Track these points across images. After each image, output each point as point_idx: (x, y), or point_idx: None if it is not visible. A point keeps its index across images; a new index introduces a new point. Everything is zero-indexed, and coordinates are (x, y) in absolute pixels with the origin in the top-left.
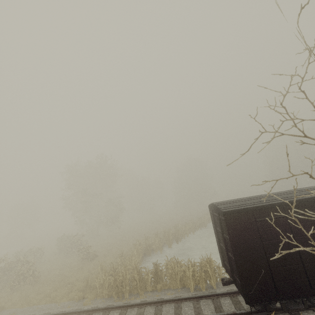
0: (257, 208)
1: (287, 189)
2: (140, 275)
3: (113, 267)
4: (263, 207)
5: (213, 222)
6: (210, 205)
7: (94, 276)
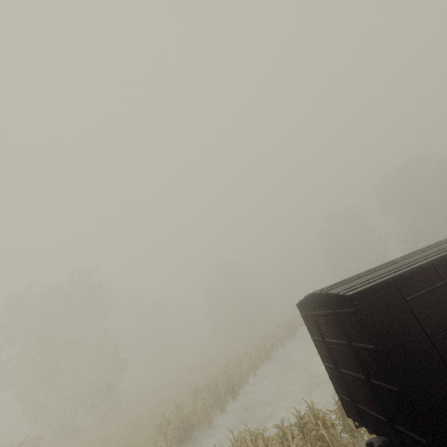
0: (400, 279)
1: None
2: None
3: None
4: (408, 274)
5: (314, 332)
6: (303, 301)
7: None
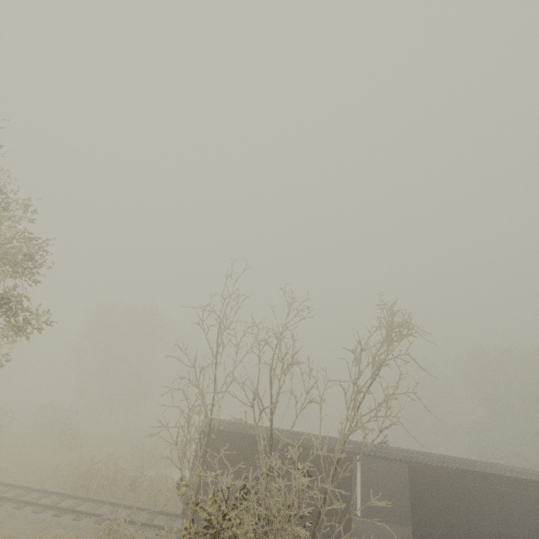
0: (228, 432)
1: (406, 446)
2: (116, 476)
3: (93, 460)
4: (233, 433)
5: None
6: None
7: (67, 464)
